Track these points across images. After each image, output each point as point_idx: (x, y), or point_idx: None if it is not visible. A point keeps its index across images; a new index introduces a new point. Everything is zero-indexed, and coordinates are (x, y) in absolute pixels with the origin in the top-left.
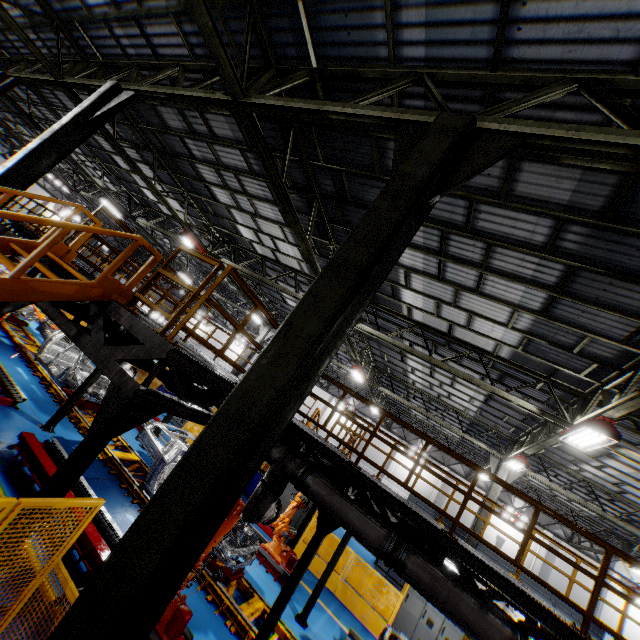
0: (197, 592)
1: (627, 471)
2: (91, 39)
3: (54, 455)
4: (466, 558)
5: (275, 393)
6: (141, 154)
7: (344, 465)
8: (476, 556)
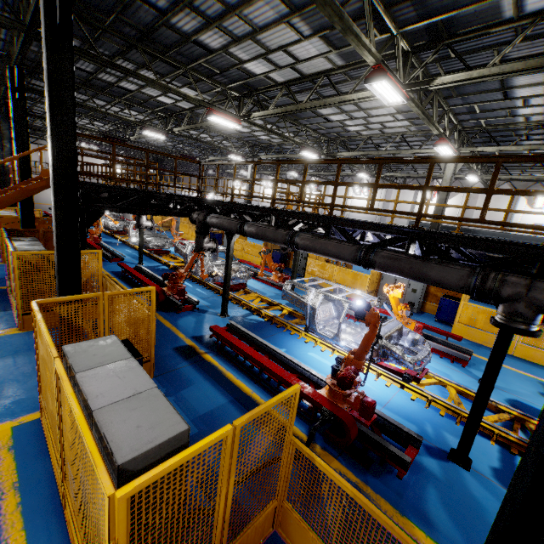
0: (217, 297)
1: (540, 91)
2: None
3: (139, 269)
4: (281, 214)
5: (52, 168)
6: (84, 94)
7: (228, 205)
8: (284, 210)
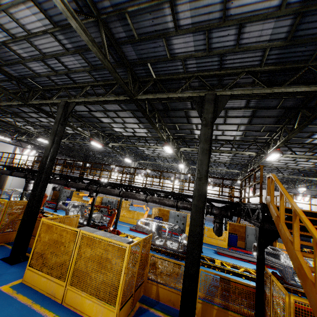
0: None
1: None
2: (152, 68)
3: None
4: None
5: None
6: (134, 114)
7: None
8: None
